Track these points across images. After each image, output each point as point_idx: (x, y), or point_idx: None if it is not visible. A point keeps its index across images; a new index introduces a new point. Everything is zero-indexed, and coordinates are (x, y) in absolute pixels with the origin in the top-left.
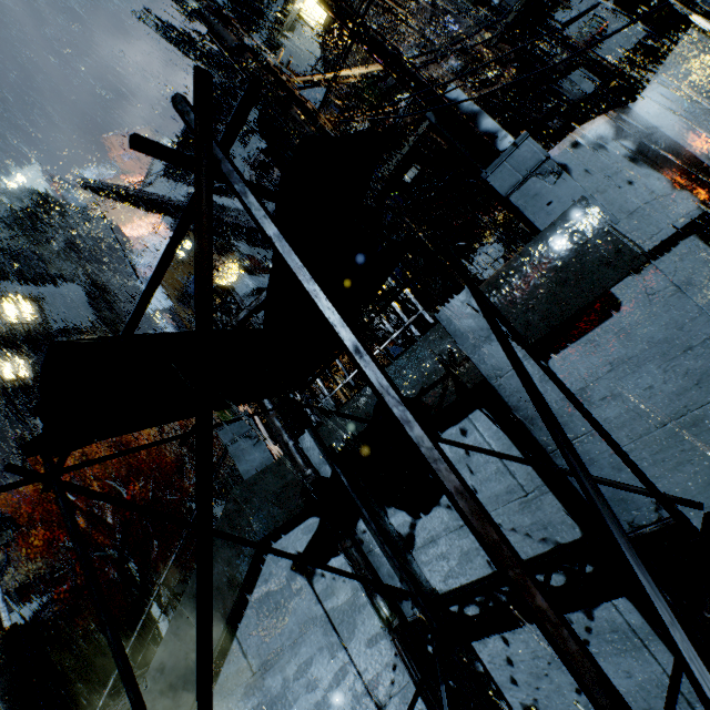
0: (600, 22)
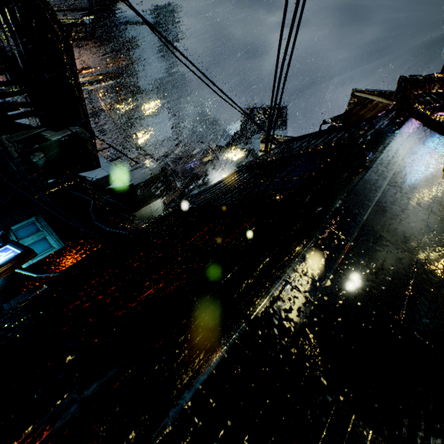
0: None
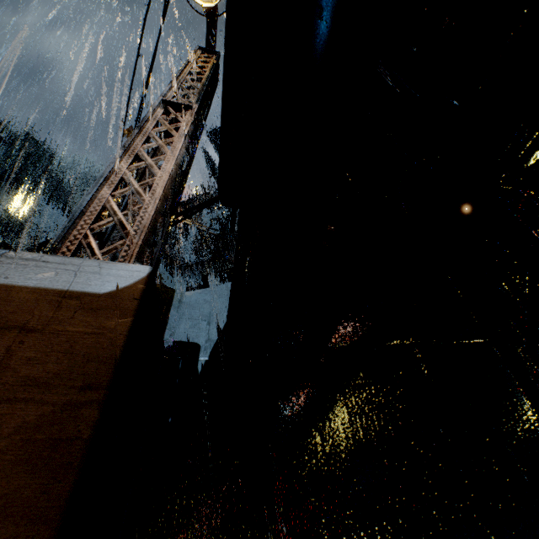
0: None
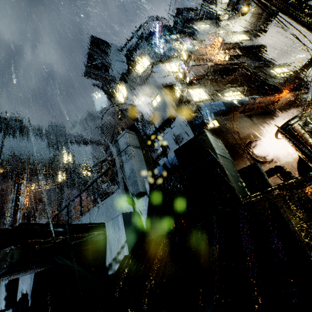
0: (162, 148)
